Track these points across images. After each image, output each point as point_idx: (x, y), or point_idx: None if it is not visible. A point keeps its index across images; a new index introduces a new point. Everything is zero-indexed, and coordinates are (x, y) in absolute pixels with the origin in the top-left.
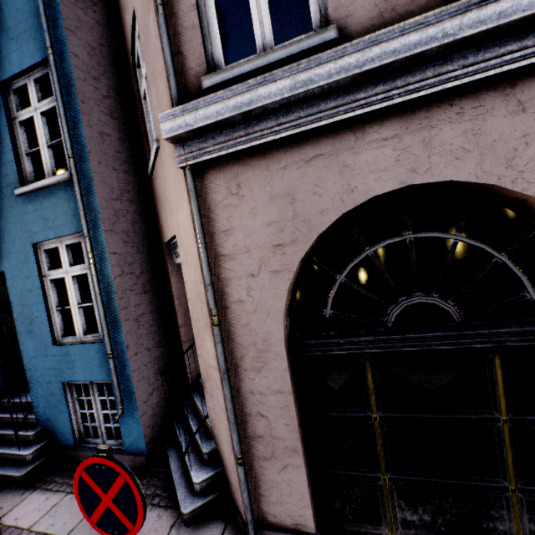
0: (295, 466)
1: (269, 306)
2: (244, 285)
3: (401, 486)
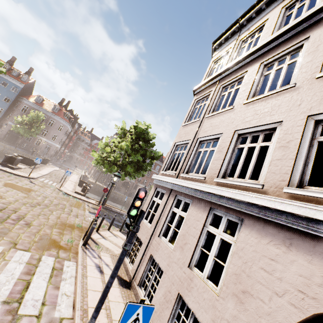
0: (4, 136)
1: (8, 130)
2: (7, 129)
3: (8, 140)
